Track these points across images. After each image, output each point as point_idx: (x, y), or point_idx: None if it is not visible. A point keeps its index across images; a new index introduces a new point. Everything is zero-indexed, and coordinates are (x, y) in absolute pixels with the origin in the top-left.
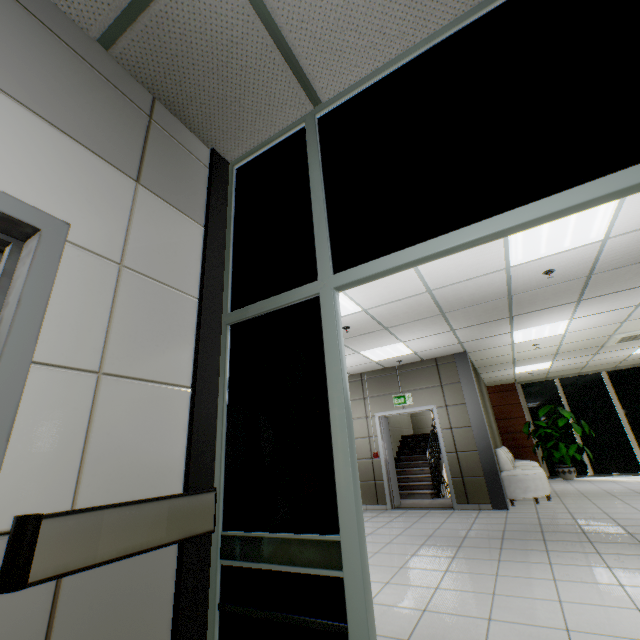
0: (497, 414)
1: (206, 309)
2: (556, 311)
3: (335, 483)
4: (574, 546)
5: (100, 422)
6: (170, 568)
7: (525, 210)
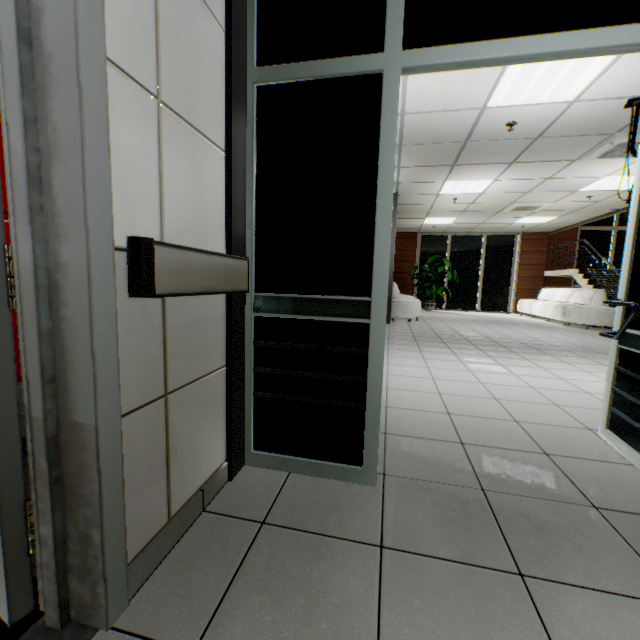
0: (395, 257)
1: (235, 52)
2: (490, 169)
3: (370, 261)
4: (434, 344)
5: (167, 162)
6: (222, 312)
7: (622, 31)
